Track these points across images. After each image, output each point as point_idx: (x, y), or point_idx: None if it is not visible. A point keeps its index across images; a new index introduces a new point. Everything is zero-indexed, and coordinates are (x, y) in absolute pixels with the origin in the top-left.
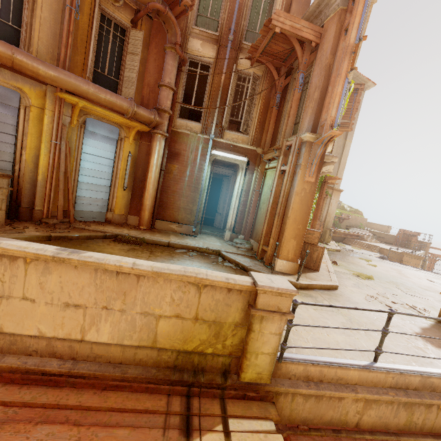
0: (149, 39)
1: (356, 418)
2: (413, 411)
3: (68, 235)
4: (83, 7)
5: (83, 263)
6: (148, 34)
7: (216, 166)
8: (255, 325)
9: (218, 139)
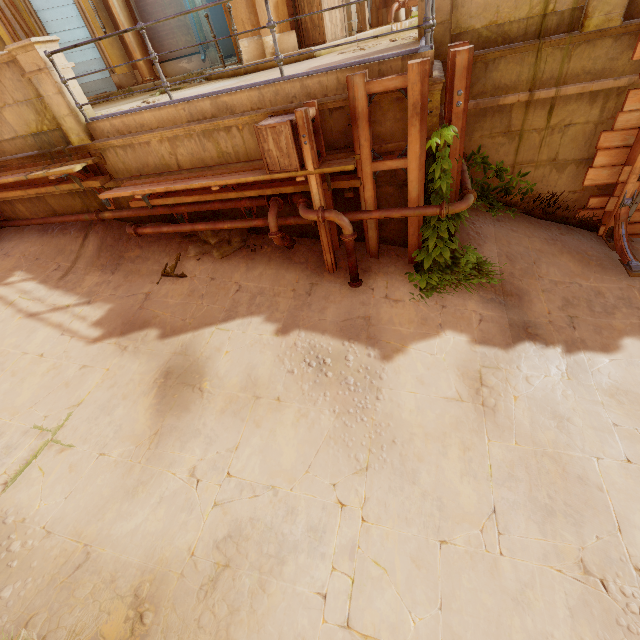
0: None
1: (174, 160)
2: (217, 141)
3: None
4: None
5: None
6: None
7: None
8: (40, 91)
9: None
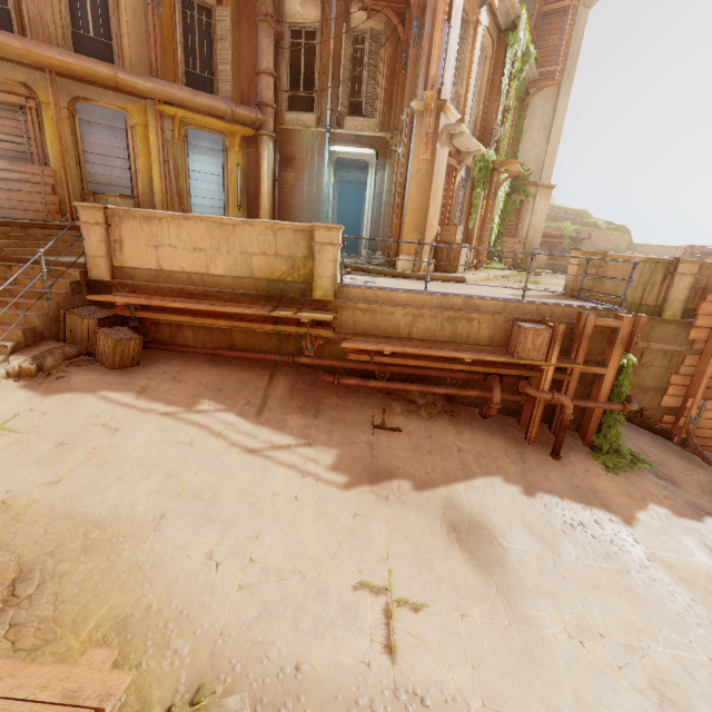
0: (238, 14)
1: (407, 330)
2: (456, 325)
3: None
4: None
5: (199, 219)
6: (236, 7)
7: (347, 171)
8: (316, 255)
9: (336, 130)
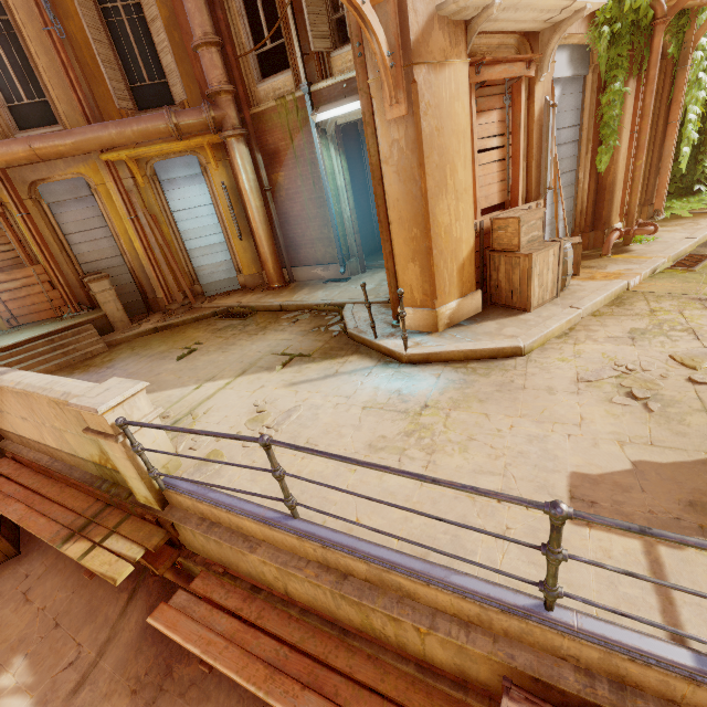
0: None
1: (280, 585)
2: (365, 613)
3: (173, 322)
4: (68, 7)
5: None
6: None
7: None
8: (104, 446)
9: (318, 86)
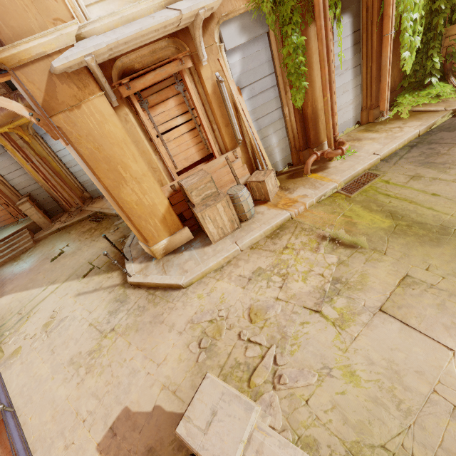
0: None
1: None
2: None
3: (67, 224)
4: None
5: None
6: None
7: None
8: None
9: None
